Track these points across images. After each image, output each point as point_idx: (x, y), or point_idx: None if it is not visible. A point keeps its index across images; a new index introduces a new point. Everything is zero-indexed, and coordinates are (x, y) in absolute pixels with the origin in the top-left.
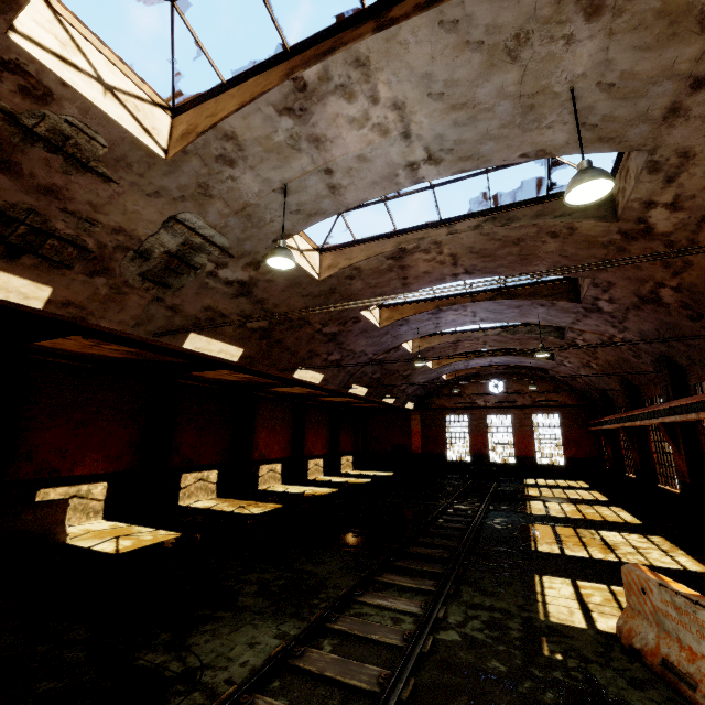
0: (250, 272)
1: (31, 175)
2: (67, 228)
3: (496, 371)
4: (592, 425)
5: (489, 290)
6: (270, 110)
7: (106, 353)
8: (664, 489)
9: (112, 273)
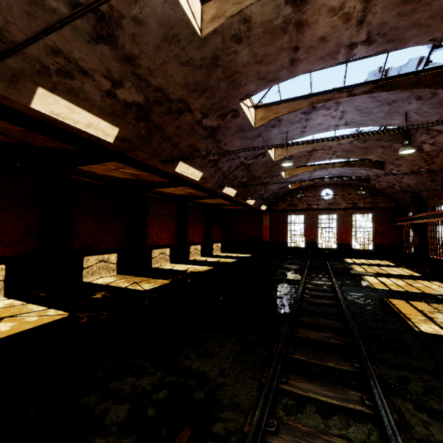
0: None
1: None
2: None
3: (328, 183)
4: (399, 221)
5: (368, 83)
6: None
7: None
8: None
9: None
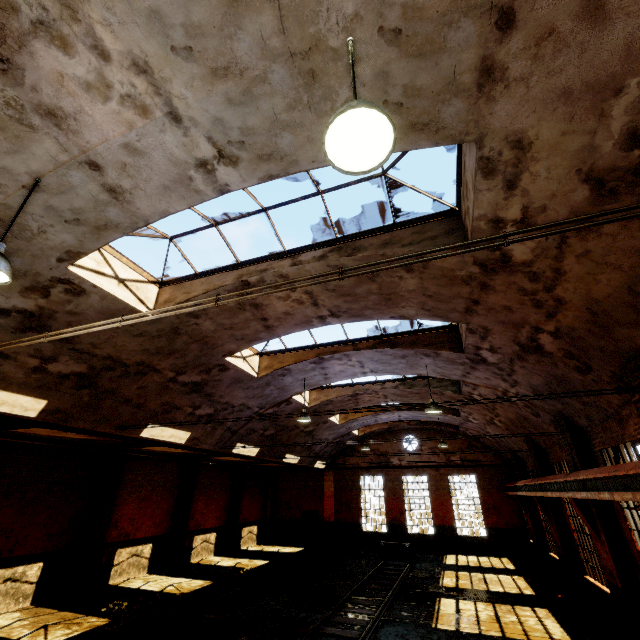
0: (37, 300)
1: None
2: None
3: (408, 427)
4: (508, 489)
5: (371, 337)
6: None
7: None
8: (594, 584)
9: None
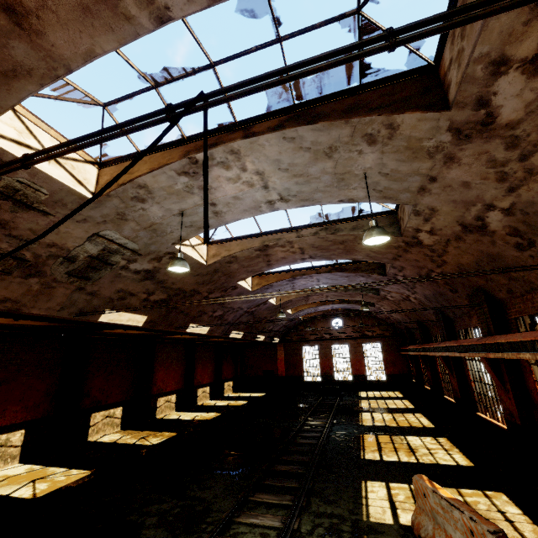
0: (154, 264)
1: None
2: (10, 247)
3: (336, 312)
4: (402, 350)
5: (327, 265)
6: (172, 173)
7: (30, 323)
8: (448, 399)
9: (44, 274)
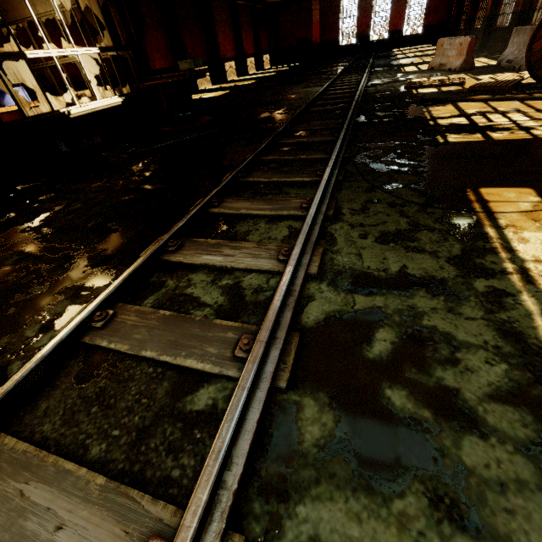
0: None
1: None
2: None
3: None
4: None
5: None
6: None
7: None
8: (476, 29)
9: None
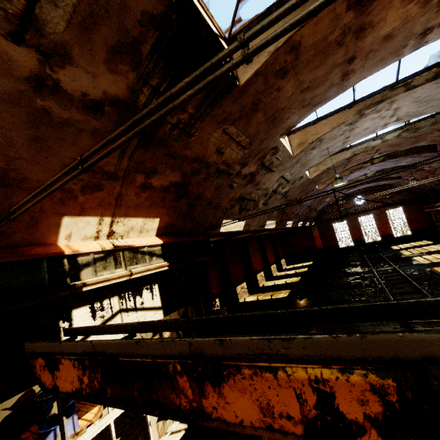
0: (290, 186)
1: (255, 181)
2: (254, 195)
3: (358, 192)
4: (425, 208)
5: (380, 156)
6: (343, 126)
7: (214, 239)
8: None
9: (257, 207)
